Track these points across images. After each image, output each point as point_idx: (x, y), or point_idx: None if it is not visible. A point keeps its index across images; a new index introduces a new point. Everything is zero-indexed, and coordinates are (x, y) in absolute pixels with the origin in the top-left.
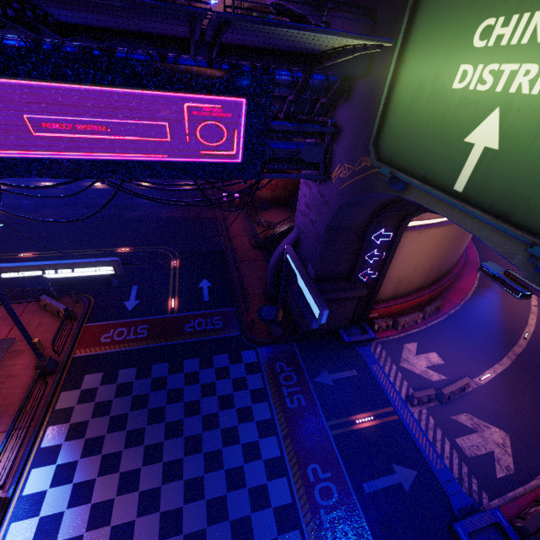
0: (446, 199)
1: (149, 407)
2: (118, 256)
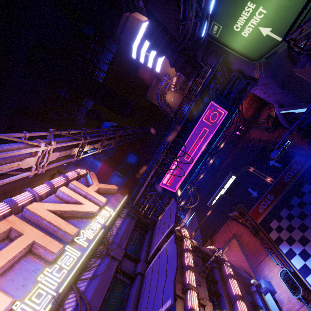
0: (282, 44)
1: (309, 214)
2: None
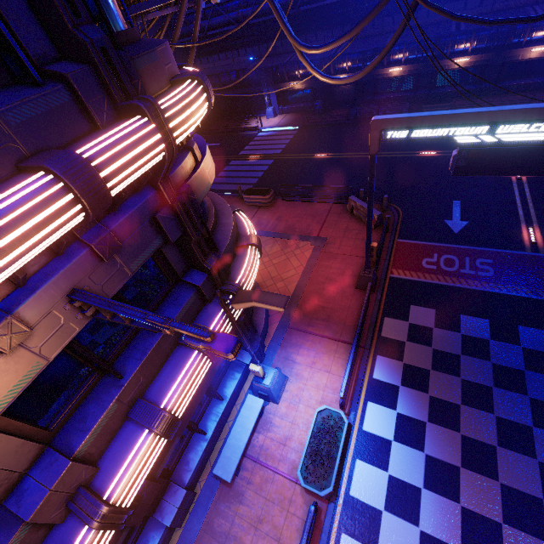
0: None
1: (530, 396)
2: (422, 161)
